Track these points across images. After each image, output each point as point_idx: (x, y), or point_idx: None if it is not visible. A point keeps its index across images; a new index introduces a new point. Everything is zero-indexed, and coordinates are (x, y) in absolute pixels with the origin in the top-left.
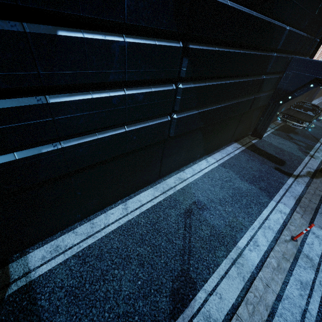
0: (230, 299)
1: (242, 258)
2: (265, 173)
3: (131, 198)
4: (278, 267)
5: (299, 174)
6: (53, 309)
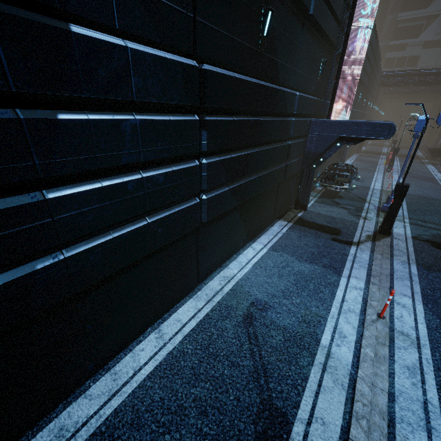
0: (335, 421)
1: (332, 359)
2: (324, 247)
3: (165, 321)
4: (377, 356)
5: (360, 240)
6: None
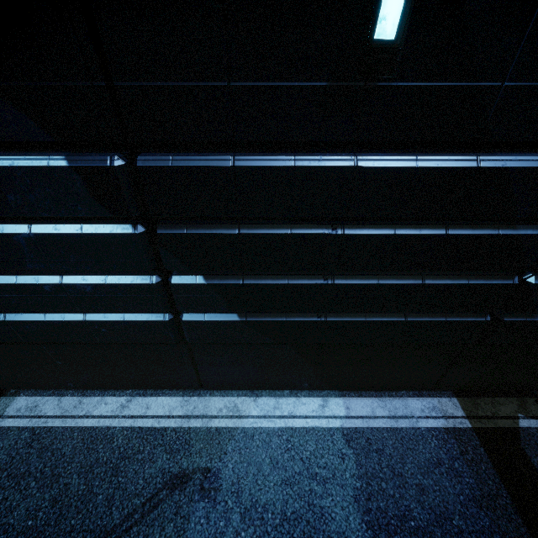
0: None
1: None
2: (453, 536)
3: (143, 396)
4: None
5: None
6: None
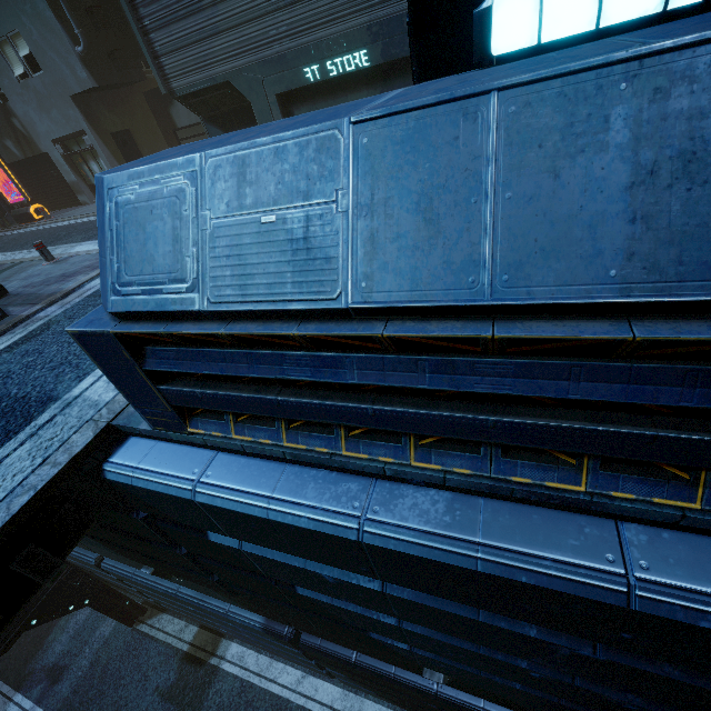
0: None
1: None
2: None
3: (313, 675)
4: None
5: None
6: (209, 704)
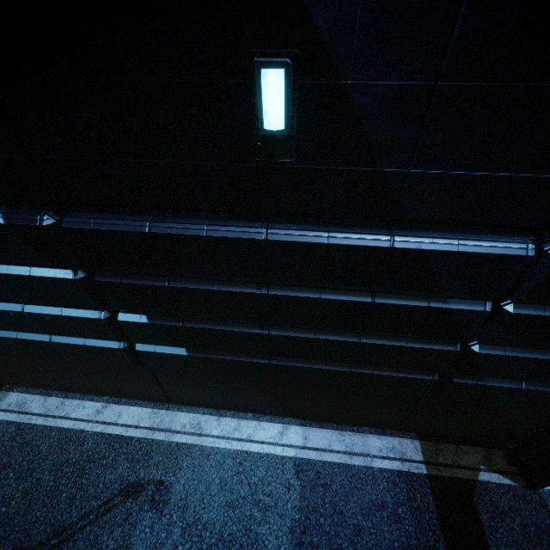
0: None
1: None
2: None
3: (117, 404)
4: None
5: None
6: None
